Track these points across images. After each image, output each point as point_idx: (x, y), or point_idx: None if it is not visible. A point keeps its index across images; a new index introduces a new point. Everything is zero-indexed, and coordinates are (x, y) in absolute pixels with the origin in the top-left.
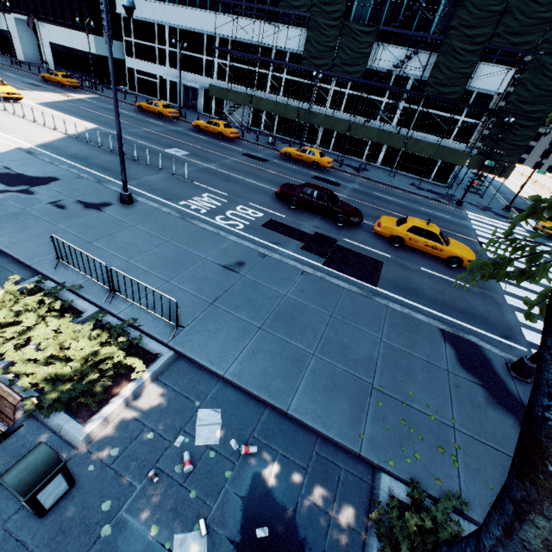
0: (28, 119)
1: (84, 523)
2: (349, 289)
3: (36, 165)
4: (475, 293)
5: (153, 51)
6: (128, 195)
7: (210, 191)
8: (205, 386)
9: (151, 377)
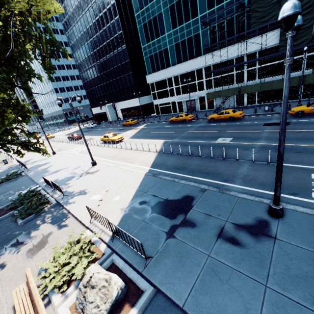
0: (133, 149)
1: None
2: None
3: (166, 186)
4: None
5: (166, 92)
6: (281, 208)
7: (310, 170)
8: None
9: None
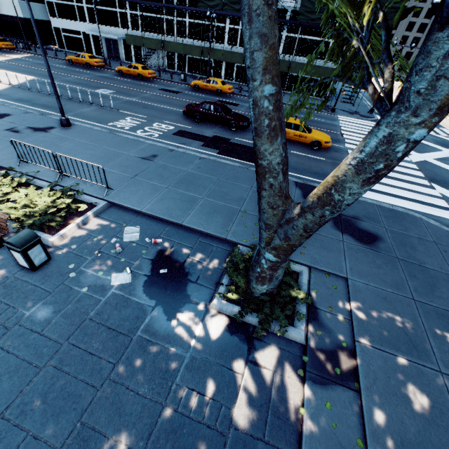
0: None
1: (60, 273)
2: (233, 165)
3: None
4: (328, 163)
5: (72, 9)
6: (65, 119)
7: (132, 116)
8: (129, 217)
9: (93, 214)
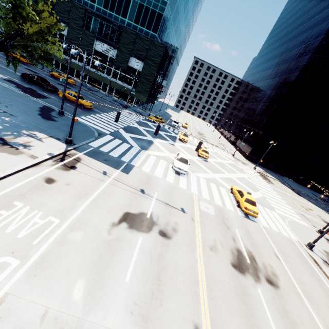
0: None
1: None
2: (20, 93)
3: None
4: (80, 111)
5: None
6: None
7: None
8: None
9: None
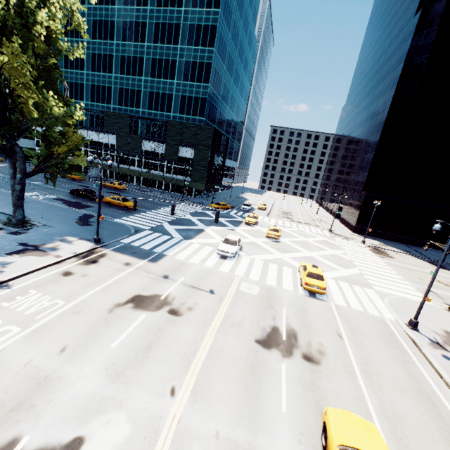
0: None
1: None
2: (64, 207)
3: None
4: (123, 213)
5: None
6: None
7: (40, 192)
8: None
9: None
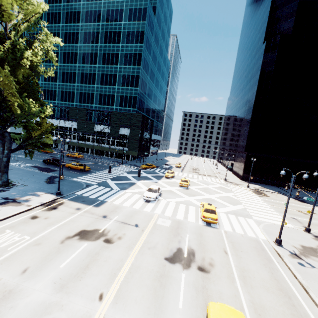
0: None
1: None
2: (38, 172)
3: None
4: (79, 174)
5: None
6: None
7: (22, 162)
8: None
9: None
